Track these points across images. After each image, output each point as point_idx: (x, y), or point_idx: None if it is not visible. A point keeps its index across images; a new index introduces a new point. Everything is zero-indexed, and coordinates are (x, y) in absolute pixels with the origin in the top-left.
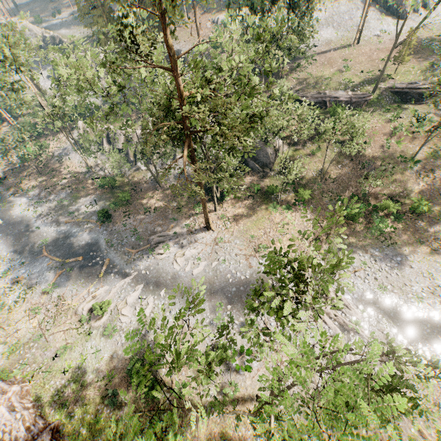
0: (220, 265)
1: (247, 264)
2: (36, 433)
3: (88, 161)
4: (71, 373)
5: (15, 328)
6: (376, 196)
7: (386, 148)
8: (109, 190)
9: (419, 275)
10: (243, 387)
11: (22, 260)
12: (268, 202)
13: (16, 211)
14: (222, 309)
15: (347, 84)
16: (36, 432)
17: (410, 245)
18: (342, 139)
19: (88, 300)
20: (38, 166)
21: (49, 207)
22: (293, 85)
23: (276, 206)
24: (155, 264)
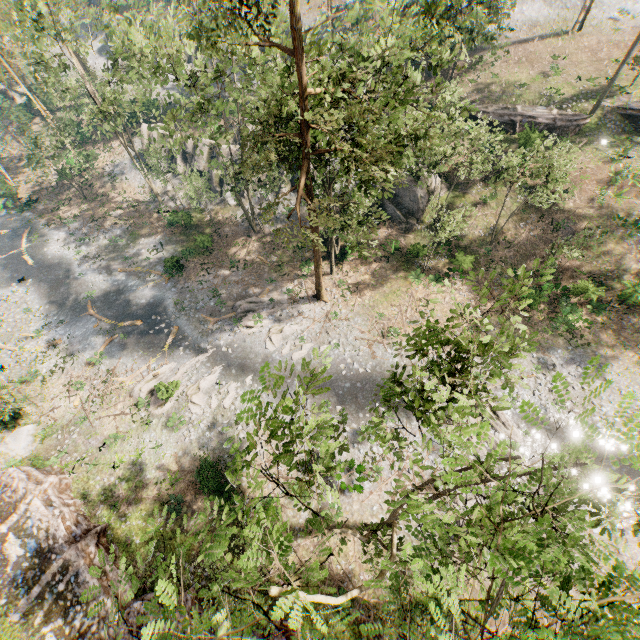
0: (332, 351)
1: (369, 352)
2: (79, 536)
3: (154, 185)
4: (123, 469)
5: (50, 405)
6: (570, 274)
7: (597, 203)
8: (182, 231)
9: (614, 393)
10: (348, 512)
11: (60, 318)
12: (409, 268)
13: (51, 248)
14: (329, 410)
15: (553, 97)
16: (78, 534)
17: (609, 349)
18: (532, 183)
19: (148, 379)
20: (82, 187)
21: (97, 247)
22: (468, 92)
23: (420, 275)
24: (241, 340)
